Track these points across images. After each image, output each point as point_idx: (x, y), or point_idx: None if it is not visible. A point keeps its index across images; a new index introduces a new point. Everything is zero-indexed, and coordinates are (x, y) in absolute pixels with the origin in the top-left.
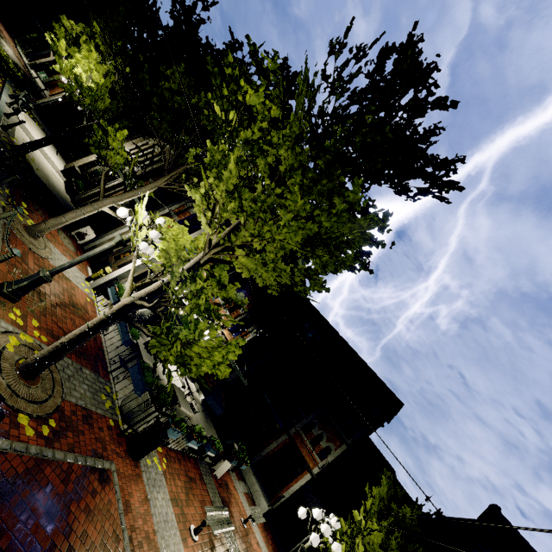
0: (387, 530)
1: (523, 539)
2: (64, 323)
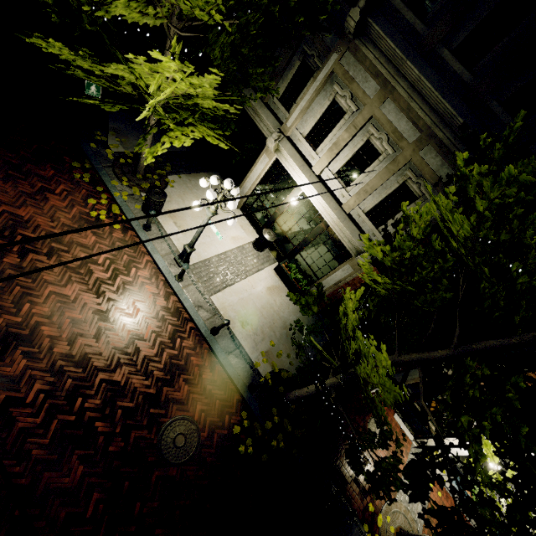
0: None
1: None
2: None
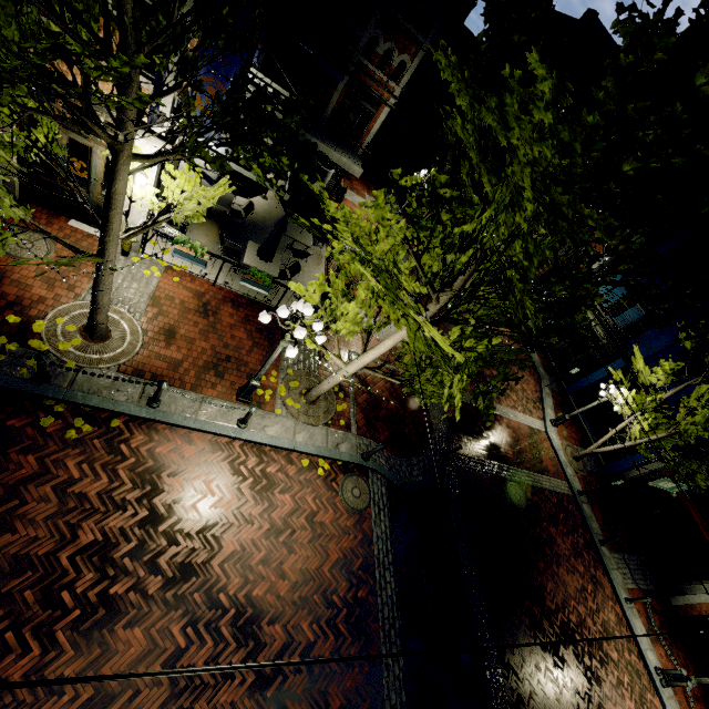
0: None
1: (607, 40)
2: (239, 340)
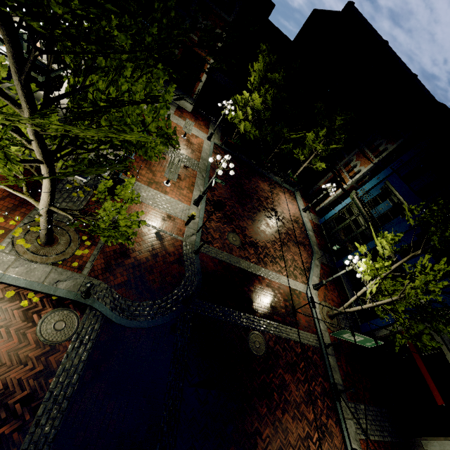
0: (264, 93)
1: (363, 21)
2: None
